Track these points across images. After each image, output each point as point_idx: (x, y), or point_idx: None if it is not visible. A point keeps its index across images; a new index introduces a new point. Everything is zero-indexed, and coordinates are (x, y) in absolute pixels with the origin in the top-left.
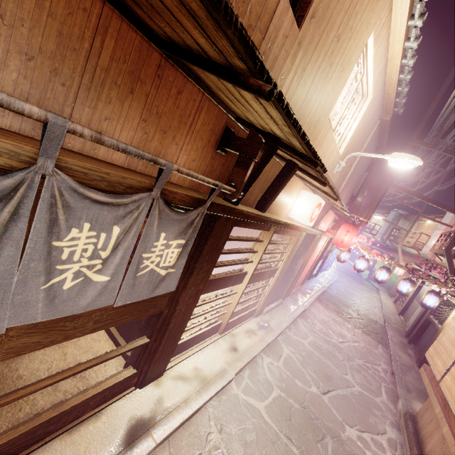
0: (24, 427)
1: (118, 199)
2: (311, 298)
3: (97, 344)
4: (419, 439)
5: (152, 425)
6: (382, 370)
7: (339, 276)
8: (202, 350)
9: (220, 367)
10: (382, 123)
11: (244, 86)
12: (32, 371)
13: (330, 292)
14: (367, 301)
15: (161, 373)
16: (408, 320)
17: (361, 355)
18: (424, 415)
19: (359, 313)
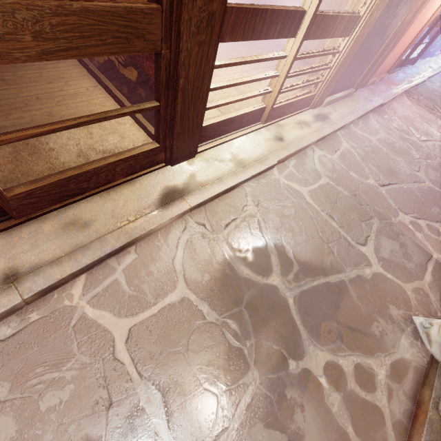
0: (50, 179)
1: None
2: (397, 91)
3: (122, 127)
4: None
5: (185, 194)
6: None
7: None
8: (240, 138)
9: (261, 154)
10: None
11: None
12: (61, 145)
13: (428, 85)
14: None
15: (192, 154)
16: None
17: None
18: None
19: None
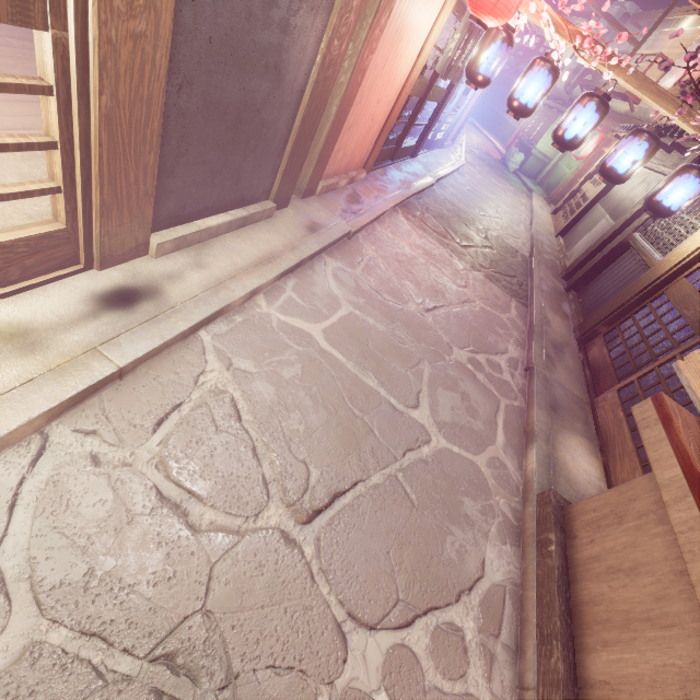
0: None
1: None
2: (383, 204)
3: None
4: (570, 599)
5: None
6: (508, 363)
7: (467, 163)
8: None
9: None
10: None
11: None
12: None
13: (438, 192)
14: (508, 211)
15: None
16: (573, 245)
17: (470, 337)
18: (602, 530)
19: (488, 235)
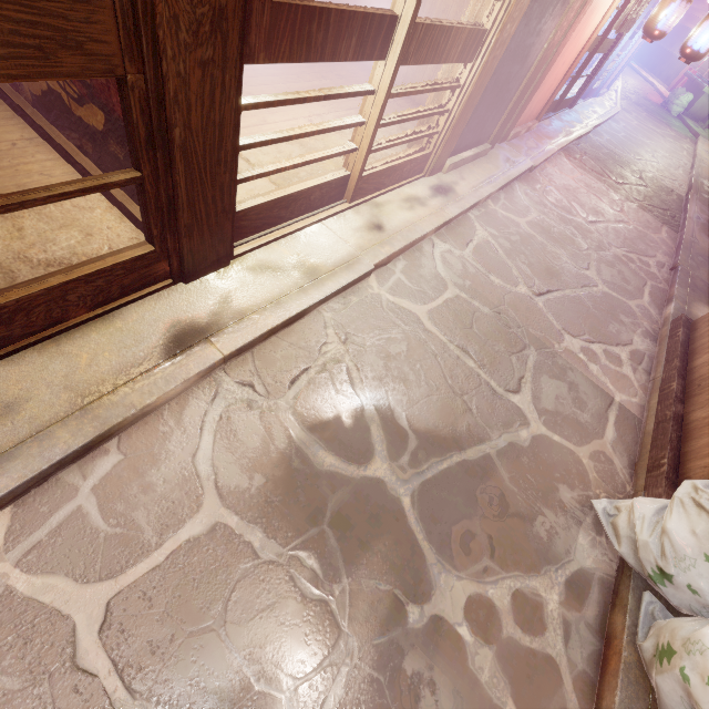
0: None
1: None
2: (552, 147)
3: (86, 215)
4: (688, 350)
5: (213, 332)
6: (655, 263)
7: (622, 110)
8: (310, 228)
9: (347, 255)
10: None
11: None
12: None
13: (594, 139)
14: (666, 156)
15: (224, 260)
16: None
17: (624, 243)
18: None
19: (643, 176)
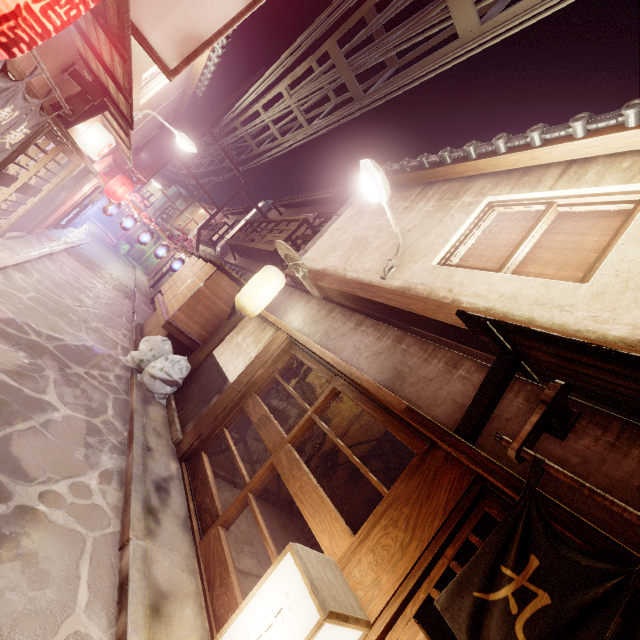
0: None
1: (30, 100)
2: (60, 247)
3: None
4: (142, 331)
5: None
6: (126, 310)
7: (92, 241)
8: None
9: None
10: (184, 92)
11: (120, 90)
12: None
13: (81, 251)
14: (122, 271)
15: None
16: (157, 291)
17: (110, 299)
18: (149, 320)
19: (112, 276)
